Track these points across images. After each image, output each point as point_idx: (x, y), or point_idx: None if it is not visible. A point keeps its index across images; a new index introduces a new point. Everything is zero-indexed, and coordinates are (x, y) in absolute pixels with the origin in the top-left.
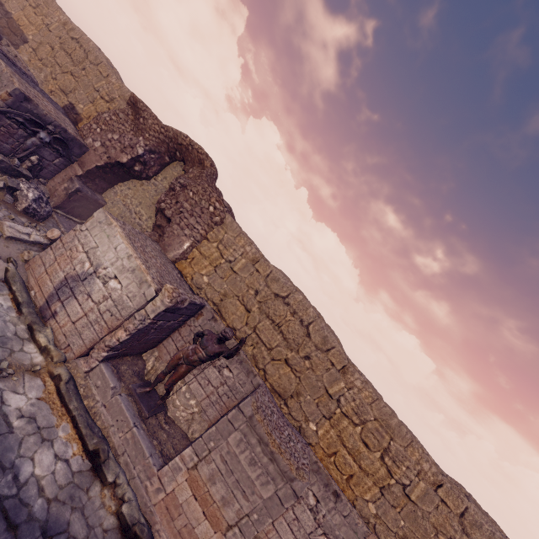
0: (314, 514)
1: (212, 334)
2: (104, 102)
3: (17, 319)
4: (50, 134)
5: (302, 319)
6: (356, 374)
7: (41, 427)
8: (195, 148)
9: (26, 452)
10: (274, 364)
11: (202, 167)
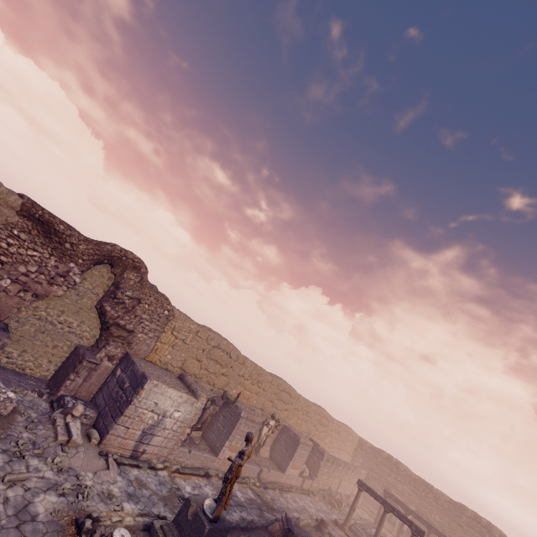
0: None
1: (218, 397)
2: None
3: (144, 471)
4: None
5: (228, 352)
6: (249, 362)
7: (196, 486)
8: (131, 258)
9: (206, 493)
10: (218, 378)
11: (137, 270)
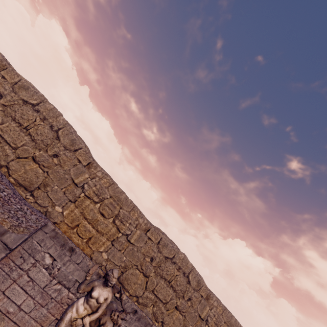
0: (50, 271)
1: None
2: None
3: None
4: None
5: (52, 125)
6: (98, 168)
7: None
8: None
9: None
10: (20, 161)
11: None
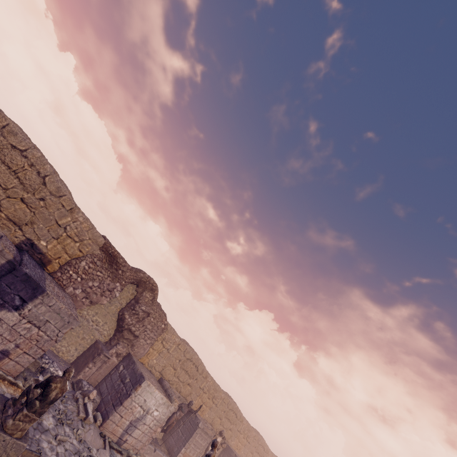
0: None
1: (185, 405)
2: (72, 241)
3: None
4: None
5: (196, 365)
6: (210, 377)
7: None
8: (152, 283)
9: None
10: (184, 387)
11: (152, 291)
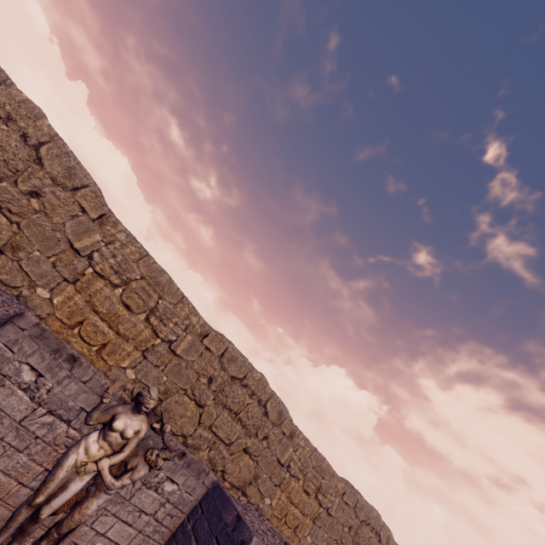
0: (32, 394)
1: None
2: None
3: None
4: None
5: (27, 133)
6: (120, 225)
7: None
8: None
9: None
10: None
11: None
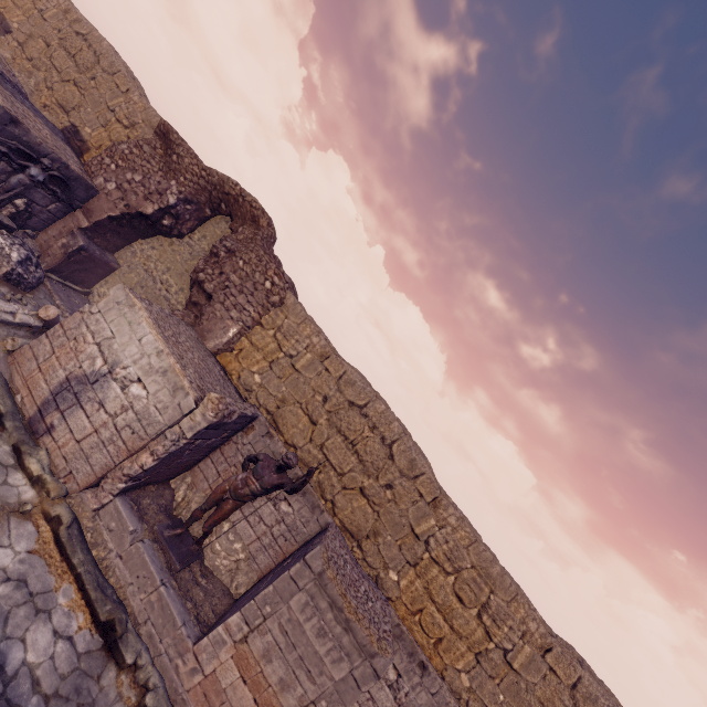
0: (394, 693)
1: (269, 460)
2: (122, 127)
3: None
4: (44, 170)
5: (384, 436)
6: (450, 508)
7: (34, 593)
8: (248, 201)
9: (14, 631)
10: (346, 494)
11: (256, 226)
